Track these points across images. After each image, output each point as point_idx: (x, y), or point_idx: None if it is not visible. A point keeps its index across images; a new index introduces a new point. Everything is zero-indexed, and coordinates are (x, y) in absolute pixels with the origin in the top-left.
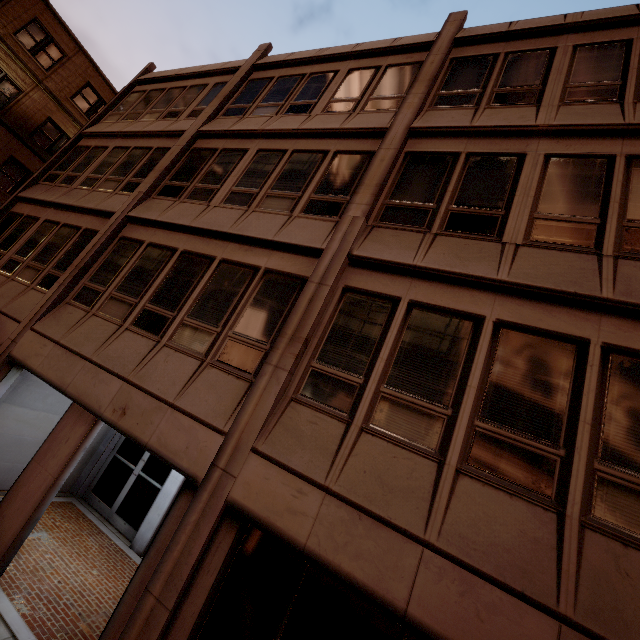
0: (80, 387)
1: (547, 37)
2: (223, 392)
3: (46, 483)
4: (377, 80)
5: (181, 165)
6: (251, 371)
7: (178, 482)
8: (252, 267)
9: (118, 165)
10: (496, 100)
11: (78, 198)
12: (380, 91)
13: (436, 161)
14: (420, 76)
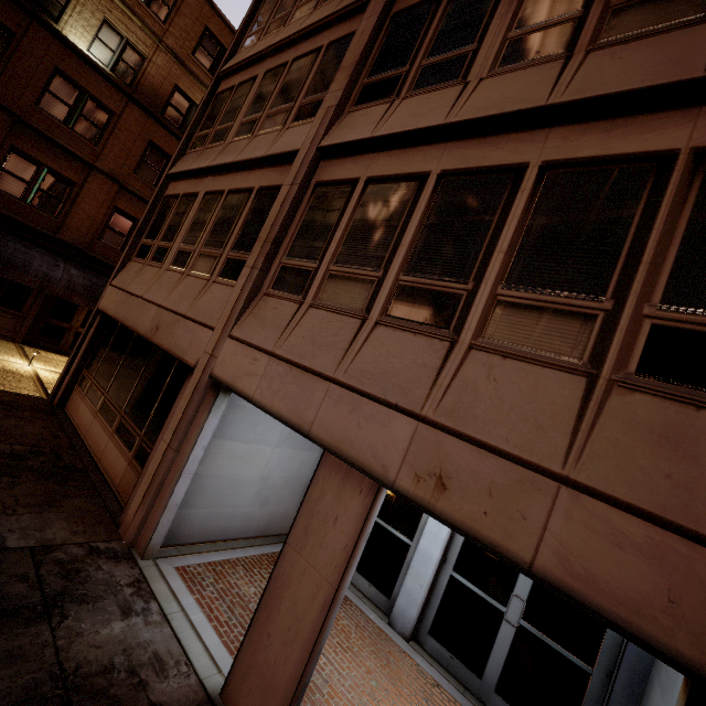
0: (333, 428)
1: None
2: None
3: (321, 593)
4: None
5: (381, 47)
6: None
7: (440, 542)
8: (645, 157)
9: (278, 91)
10: None
11: (239, 151)
12: None
13: None
14: None
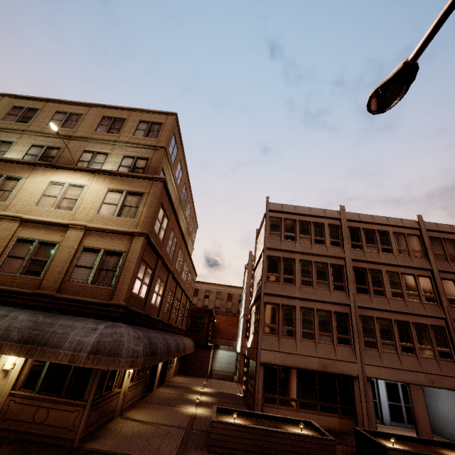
0: (410, 379)
1: (449, 234)
2: (451, 367)
3: (425, 410)
4: (408, 241)
5: (355, 276)
6: (451, 359)
7: (385, 396)
8: (424, 324)
9: (315, 273)
10: (451, 259)
11: (314, 295)
12: (413, 247)
13: (450, 282)
14: (427, 246)
